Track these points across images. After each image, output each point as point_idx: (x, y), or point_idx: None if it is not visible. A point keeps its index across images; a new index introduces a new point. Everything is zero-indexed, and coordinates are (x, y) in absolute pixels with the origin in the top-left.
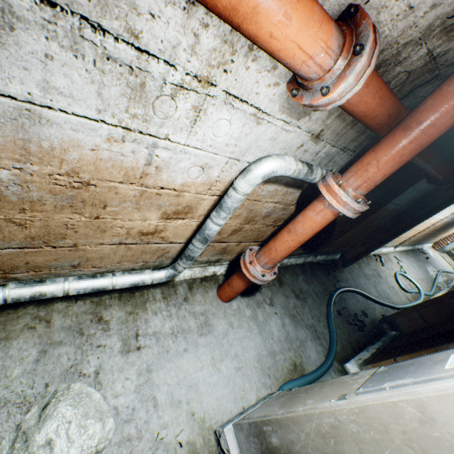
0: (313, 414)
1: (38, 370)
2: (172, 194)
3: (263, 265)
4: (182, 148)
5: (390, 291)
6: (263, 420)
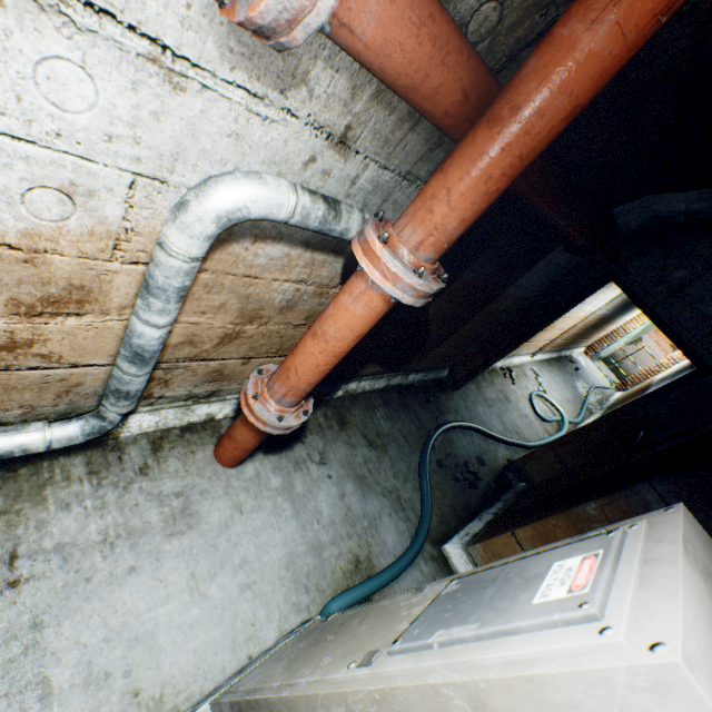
0: (316, 697)
1: None
2: (10, 256)
3: (280, 400)
4: None
5: (522, 422)
6: (249, 700)
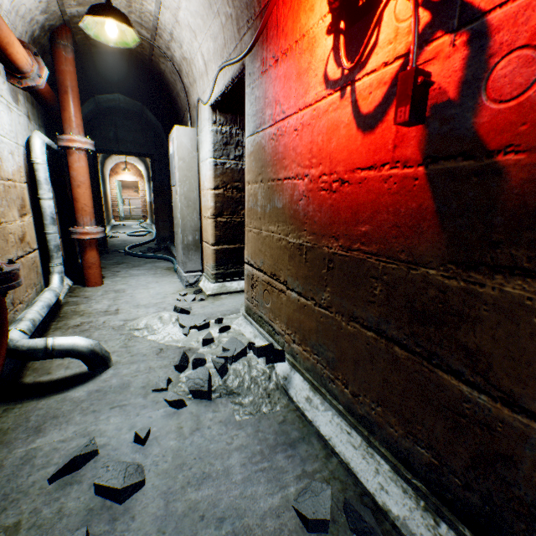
0: (181, 206)
1: (108, 339)
2: (13, 185)
3: (92, 224)
4: (1, 138)
5: (141, 240)
6: (182, 241)
